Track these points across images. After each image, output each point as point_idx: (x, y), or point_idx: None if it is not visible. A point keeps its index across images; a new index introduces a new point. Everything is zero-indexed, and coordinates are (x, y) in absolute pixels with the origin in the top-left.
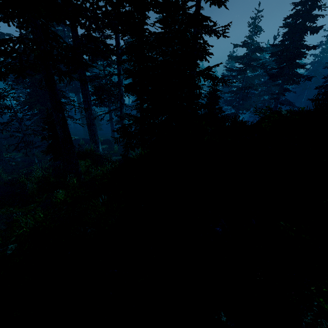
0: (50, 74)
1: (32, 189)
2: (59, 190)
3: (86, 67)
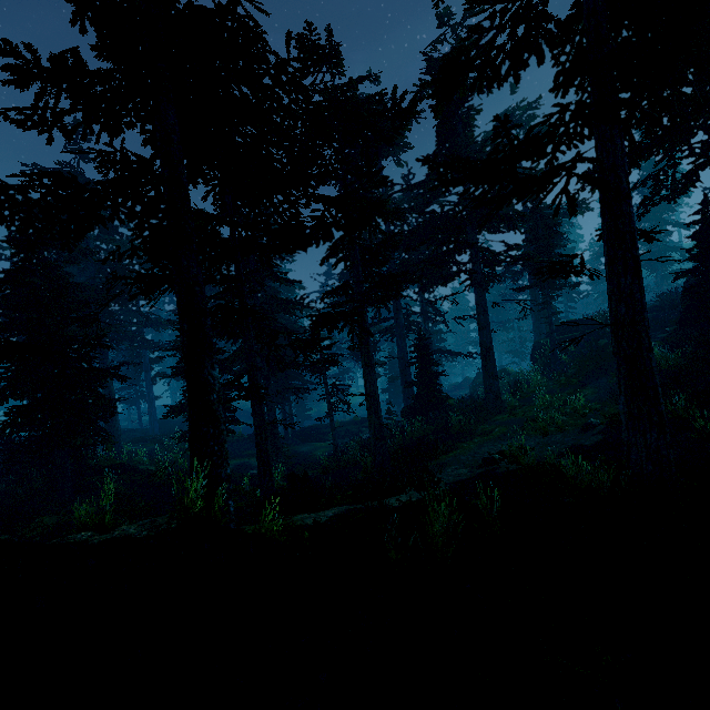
0: (482, 276)
1: (457, 427)
2: (492, 420)
3: (431, 287)
